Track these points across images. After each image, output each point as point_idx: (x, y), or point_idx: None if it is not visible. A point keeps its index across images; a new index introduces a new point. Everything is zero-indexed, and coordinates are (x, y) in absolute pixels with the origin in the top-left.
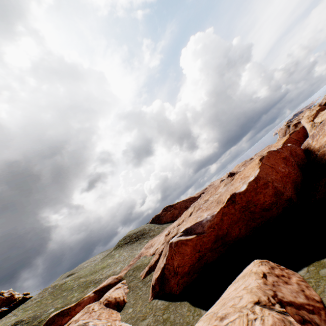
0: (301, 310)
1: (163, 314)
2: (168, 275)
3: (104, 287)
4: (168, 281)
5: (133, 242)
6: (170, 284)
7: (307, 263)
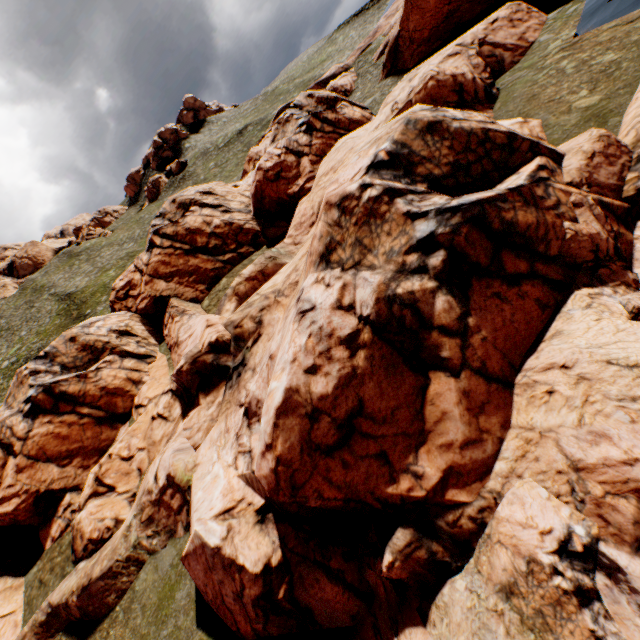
0: (498, 50)
1: (390, 89)
2: (402, 48)
3: (327, 79)
4: (401, 56)
5: (367, 11)
6: (403, 60)
7: (570, 1)
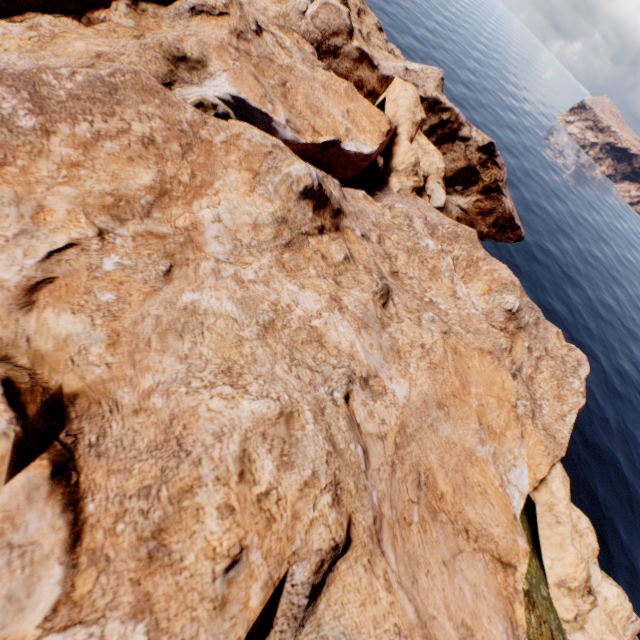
0: None
1: None
2: None
3: None
4: None
5: None
6: None
7: None
